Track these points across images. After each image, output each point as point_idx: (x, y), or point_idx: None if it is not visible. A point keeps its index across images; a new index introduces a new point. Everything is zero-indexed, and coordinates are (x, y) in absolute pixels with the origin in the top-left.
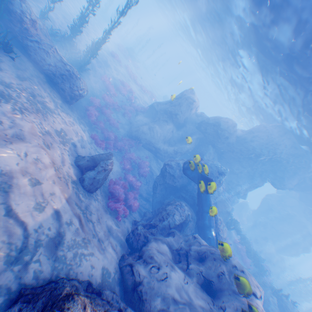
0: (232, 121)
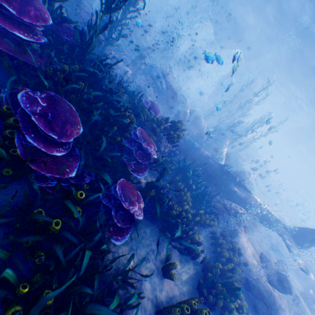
0: None
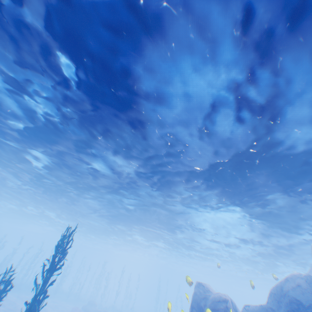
0: (296, 275)
